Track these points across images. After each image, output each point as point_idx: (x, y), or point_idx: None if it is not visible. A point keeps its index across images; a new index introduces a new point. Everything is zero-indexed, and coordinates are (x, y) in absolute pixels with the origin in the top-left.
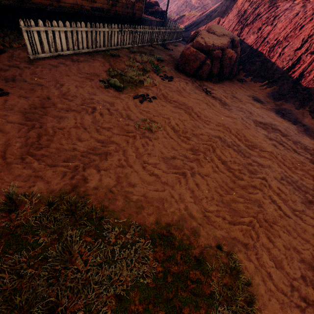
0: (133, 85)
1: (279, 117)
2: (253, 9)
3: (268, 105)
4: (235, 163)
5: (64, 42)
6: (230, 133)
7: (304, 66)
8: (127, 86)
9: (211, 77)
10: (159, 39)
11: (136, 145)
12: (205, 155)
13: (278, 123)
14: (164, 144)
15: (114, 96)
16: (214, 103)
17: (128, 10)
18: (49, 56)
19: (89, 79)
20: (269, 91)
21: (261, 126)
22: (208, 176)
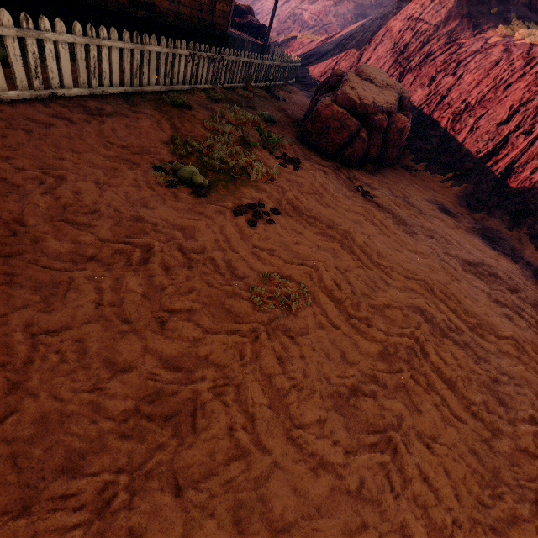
0: (228, 178)
1: (488, 246)
2: (421, 44)
3: (463, 221)
4: (470, 381)
5: (66, 68)
6: (434, 297)
7: (515, 154)
8: (217, 181)
9: (365, 161)
10: (260, 77)
11: (263, 365)
12: (412, 368)
13: (493, 261)
14: (323, 348)
15: (191, 210)
16: (384, 221)
17: (203, 14)
18: (28, 97)
19: (129, 161)
20: (457, 191)
21: (472, 270)
22: (440, 442)
